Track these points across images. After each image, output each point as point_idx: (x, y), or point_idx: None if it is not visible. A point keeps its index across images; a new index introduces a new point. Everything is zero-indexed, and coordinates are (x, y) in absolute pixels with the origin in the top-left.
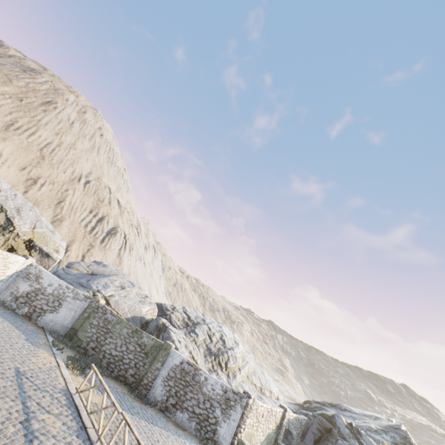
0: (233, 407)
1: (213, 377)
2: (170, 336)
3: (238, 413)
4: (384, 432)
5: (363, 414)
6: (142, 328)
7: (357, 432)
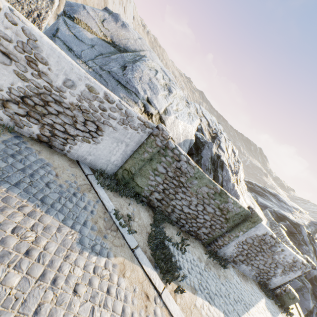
0: (294, 271)
1: (289, 249)
2: (229, 178)
3: (296, 274)
4: (309, 227)
5: (293, 207)
6: (189, 153)
7: (312, 239)
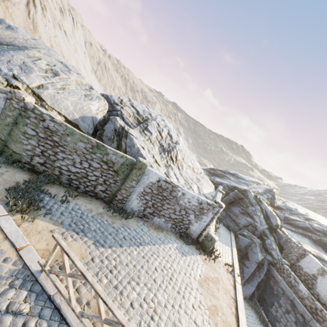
0: (206, 214)
1: (190, 192)
2: (133, 144)
3: (208, 217)
4: (264, 194)
5: (251, 181)
6: (96, 130)
7: (259, 200)
